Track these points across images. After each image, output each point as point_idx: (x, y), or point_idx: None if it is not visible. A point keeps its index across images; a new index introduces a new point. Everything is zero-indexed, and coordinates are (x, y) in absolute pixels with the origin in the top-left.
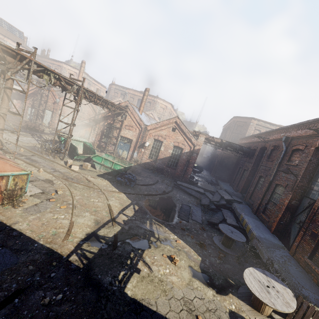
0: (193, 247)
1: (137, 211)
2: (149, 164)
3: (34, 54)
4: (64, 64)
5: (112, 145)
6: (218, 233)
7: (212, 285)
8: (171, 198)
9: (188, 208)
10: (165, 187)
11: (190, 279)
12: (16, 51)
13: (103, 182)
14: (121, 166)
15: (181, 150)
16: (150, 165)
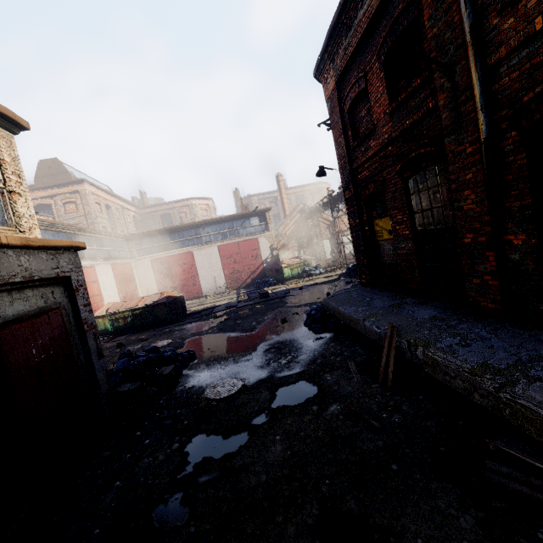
0: None
1: None
2: None
3: None
4: (192, 199)
5: None
6: None
7: None
8: None
9: None
10: None
11: None
12: None
13: None
14: None
15: None
16: None
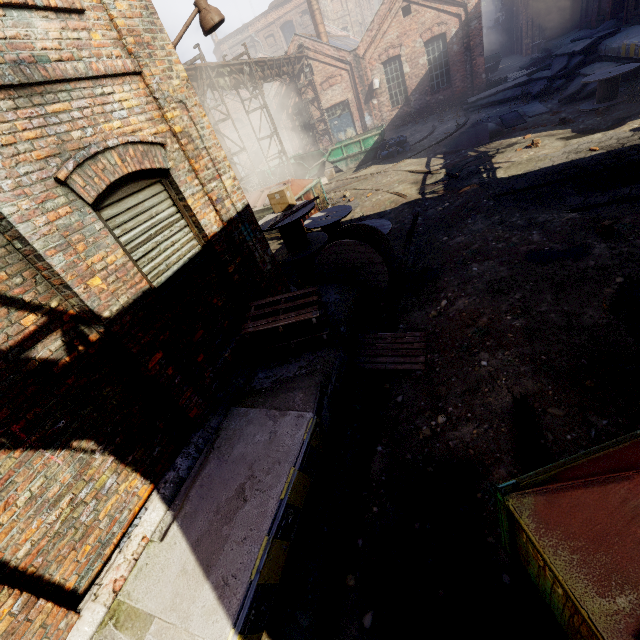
0: (552, 130)
1: (445, 157)
2: (399, 117)
3: (202, 55)
4: None
5: (323, 136)
6: (585, 102)
7: (597, 132)
8: (476, 123)
9: (514, 113)
10: (453, 123)
11: (565, 143)
12: (194, 67)
13: (370, 170)
14: (374, 137)
15: (443, 39)
16: (403, 117)
